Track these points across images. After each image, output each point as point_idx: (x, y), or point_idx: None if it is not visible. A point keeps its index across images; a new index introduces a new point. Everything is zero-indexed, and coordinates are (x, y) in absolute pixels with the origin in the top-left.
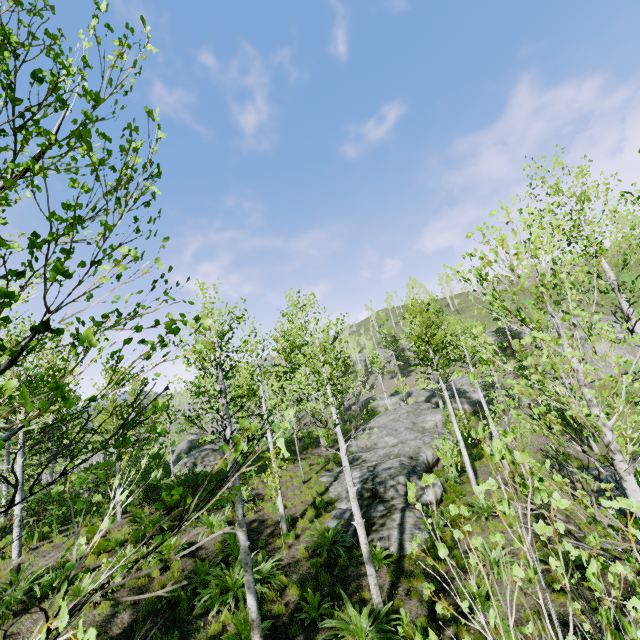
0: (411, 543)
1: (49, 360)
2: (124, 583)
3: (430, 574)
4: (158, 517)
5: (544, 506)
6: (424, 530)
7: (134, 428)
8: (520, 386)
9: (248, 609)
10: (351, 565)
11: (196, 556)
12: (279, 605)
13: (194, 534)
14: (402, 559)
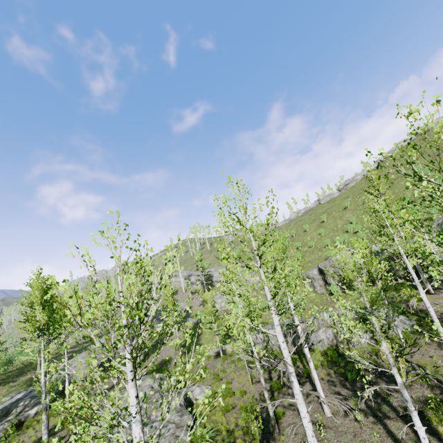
0: None
1: None
2: None
3: None
4: None
5: None
6: None
7: None
8: None
9: None
10: None
11: None
12: None
13: None
14: None
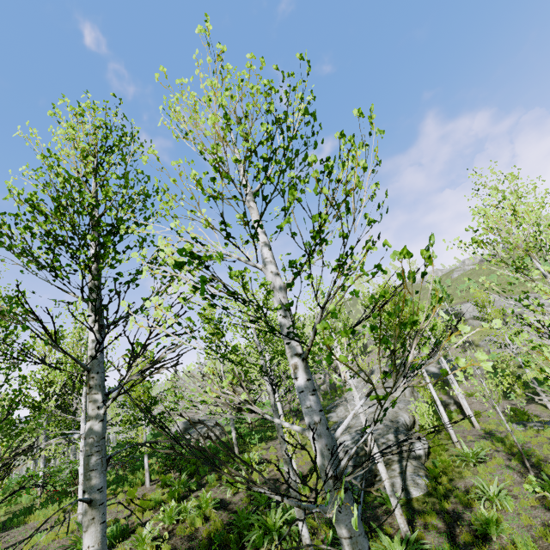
0: (414, 488)
1: (74, 352)
2: (174, 533)
3: (439, 511)
4: (185, 480)
5: (523, 450)
6: (423, 476)
7: (157, 402)
8: (513, 322)
9: (302, 536)
10: (367, 509)
11: (228, 509)
12: (318, 541)
13: (220, 493)
14: (410, 501)
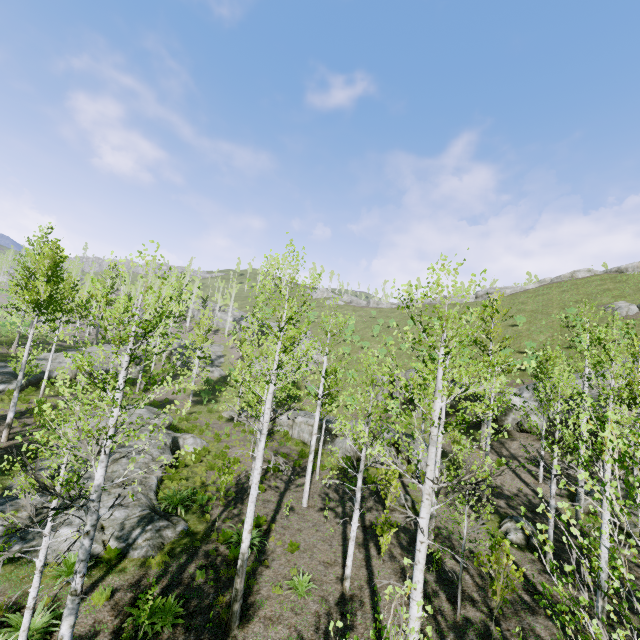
0: None
1: None
2: None
3: None
4: None
5: None
6: None
7: None
8: None
9: None
10: None
11: None
12: None
13: None
14: None
